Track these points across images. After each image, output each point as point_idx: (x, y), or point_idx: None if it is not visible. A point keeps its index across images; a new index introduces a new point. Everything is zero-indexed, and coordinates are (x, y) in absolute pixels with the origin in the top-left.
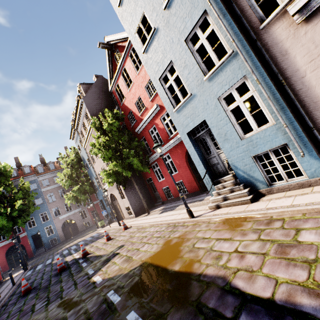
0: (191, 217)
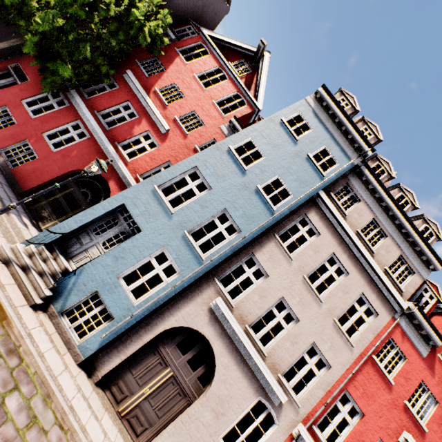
0: None
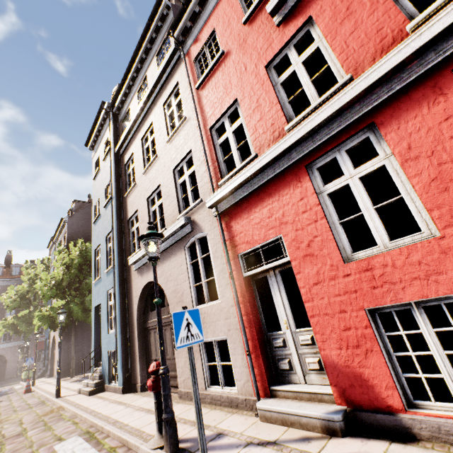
0: (56, 396)
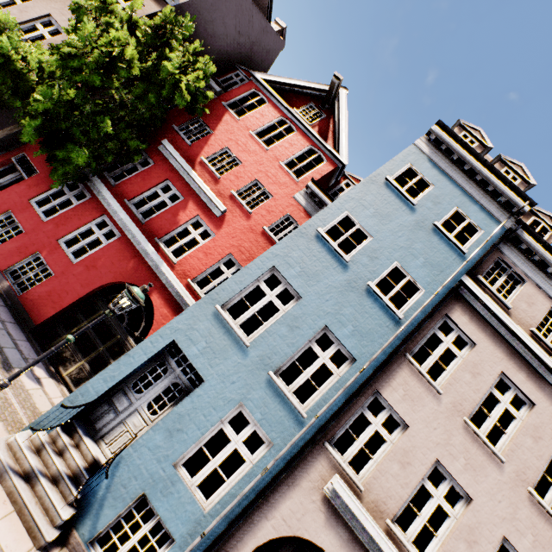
0: None
